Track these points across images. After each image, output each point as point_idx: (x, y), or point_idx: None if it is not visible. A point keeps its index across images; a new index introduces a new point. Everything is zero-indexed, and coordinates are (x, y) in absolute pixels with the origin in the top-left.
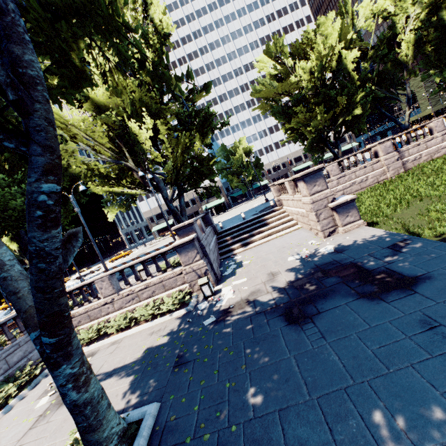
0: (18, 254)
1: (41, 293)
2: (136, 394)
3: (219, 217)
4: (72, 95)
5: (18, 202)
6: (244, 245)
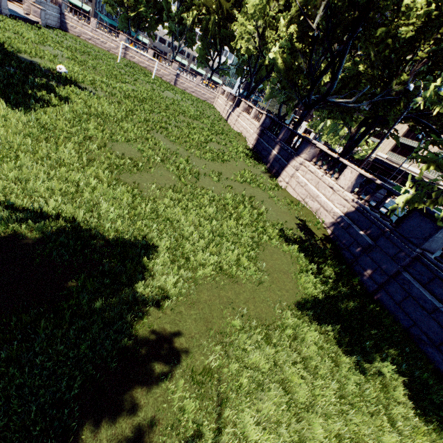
0: None
1: None
2: None
3: None
4: None
5: None
6: None
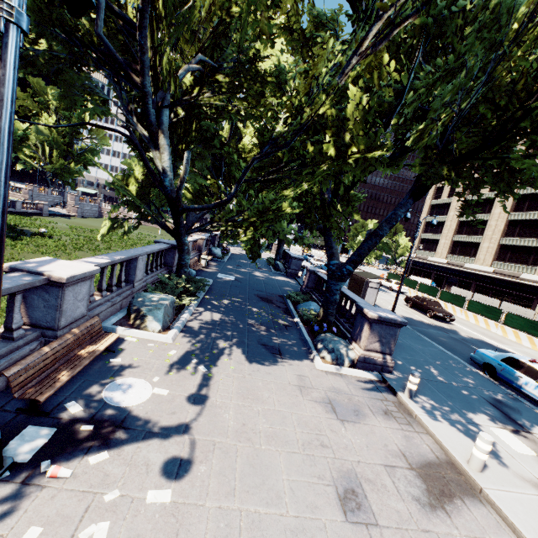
0: None
1: None
2: None
3: None
4: None
5: None
6: (61, 208)
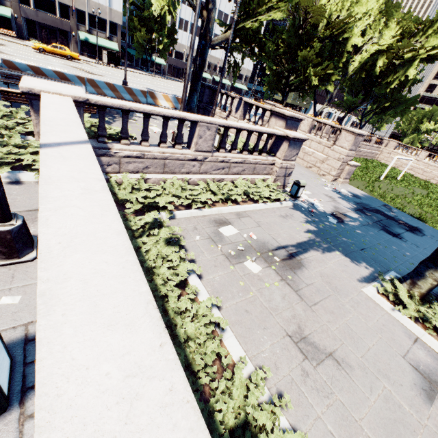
0: None
1: None
2: (363, 266)
3: (121, 72)
4: None
5: None
6: None
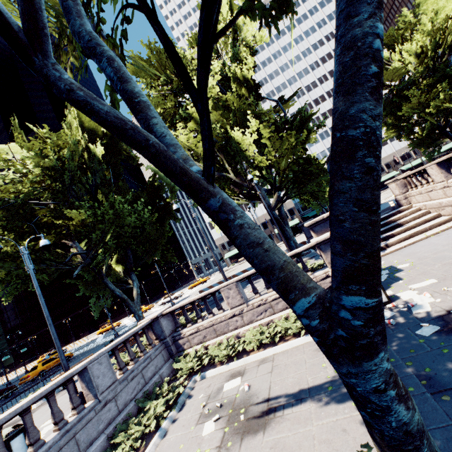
0: (122, 274)
1: (365, 211)
2: None
3: (298, 237)
4: (281, 15)
5: (131, 220)
6: None
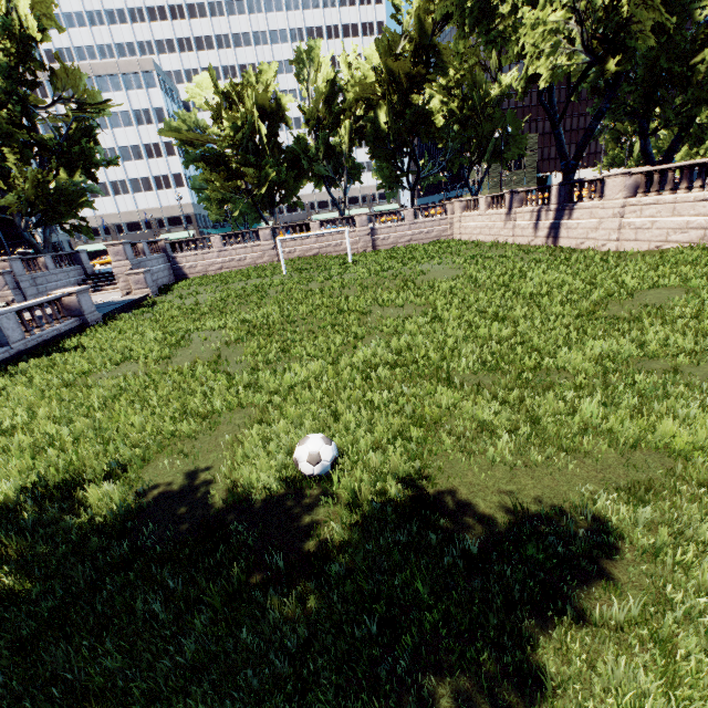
0: None
1: None
2: None
3: None
4: None
5: None
6: (96, 291)
